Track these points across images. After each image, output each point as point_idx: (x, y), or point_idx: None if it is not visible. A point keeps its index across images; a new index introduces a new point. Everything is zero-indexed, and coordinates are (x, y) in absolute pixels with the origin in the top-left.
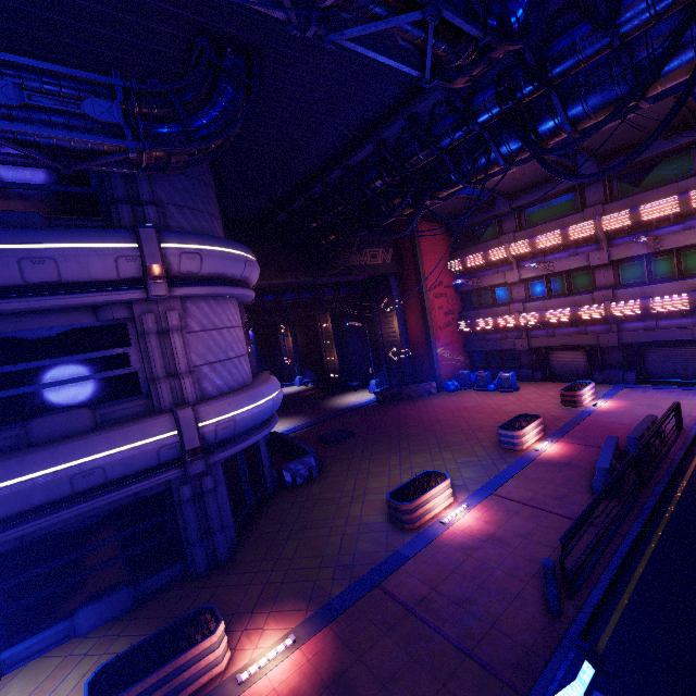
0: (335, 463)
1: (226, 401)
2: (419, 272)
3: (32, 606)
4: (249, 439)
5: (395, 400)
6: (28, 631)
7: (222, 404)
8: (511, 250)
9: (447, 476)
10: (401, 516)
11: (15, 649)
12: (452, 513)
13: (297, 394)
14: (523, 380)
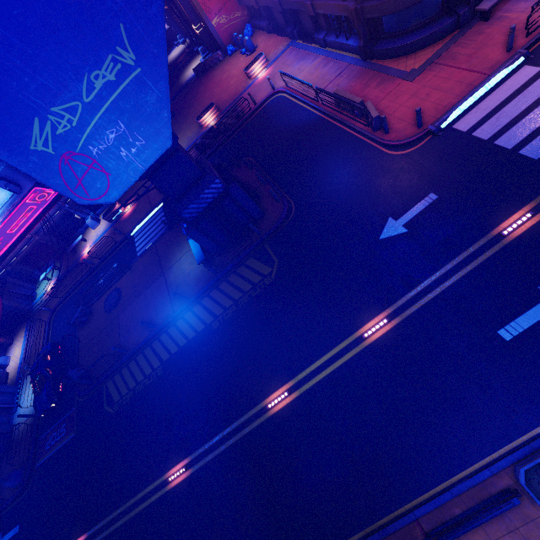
0: None
1: None
2: None
3: (94, 206)
4: None
5: (205, 71)
6: (98, 209)
7: None
8: None
9: None
10: None
11: (98, 212)
12: None
13: (176, 61)
14: (267, 32)
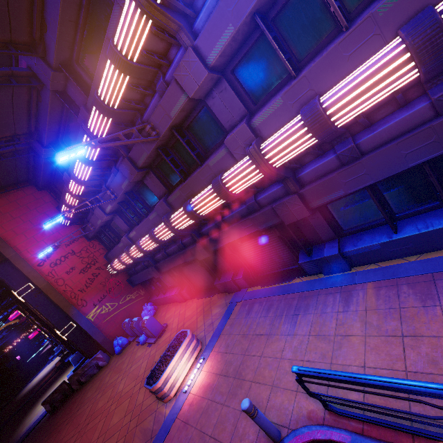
0: None
1: None
2: (7, 258)
3: None
4: None
5: (69, 395)
6: None
7: None
8: (73, 192)
9: None
10: None
11: None
12: None
13: (39, 383)
14: (179, 301)
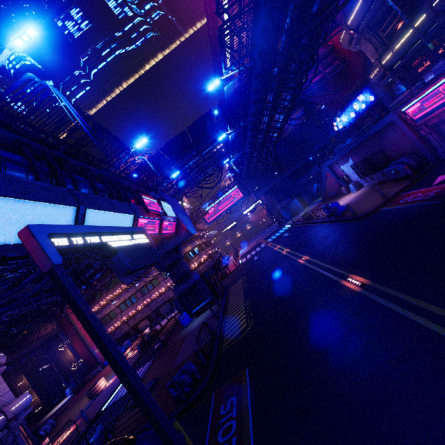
0: (63, 417)
1: (16, 400)
2: (72, 324)
3: None
4: (27, 411)
5: (83, 387)
6: None
7: (15, 401)
8: (108, 299)
9: (103, 376)
10: (92, 393)
11: None
12: (107, 383)
13: None
14: (134, 340)
